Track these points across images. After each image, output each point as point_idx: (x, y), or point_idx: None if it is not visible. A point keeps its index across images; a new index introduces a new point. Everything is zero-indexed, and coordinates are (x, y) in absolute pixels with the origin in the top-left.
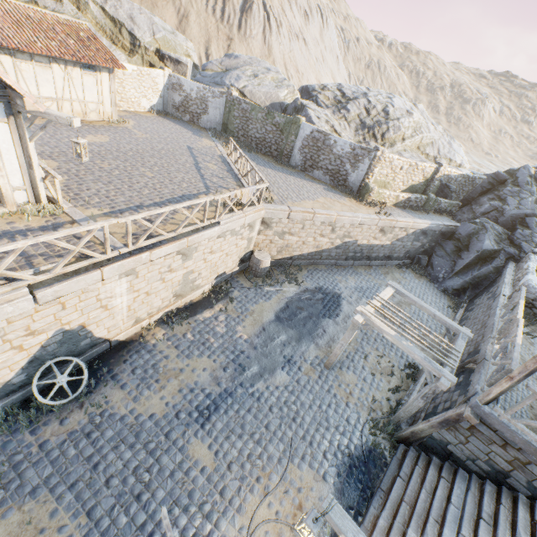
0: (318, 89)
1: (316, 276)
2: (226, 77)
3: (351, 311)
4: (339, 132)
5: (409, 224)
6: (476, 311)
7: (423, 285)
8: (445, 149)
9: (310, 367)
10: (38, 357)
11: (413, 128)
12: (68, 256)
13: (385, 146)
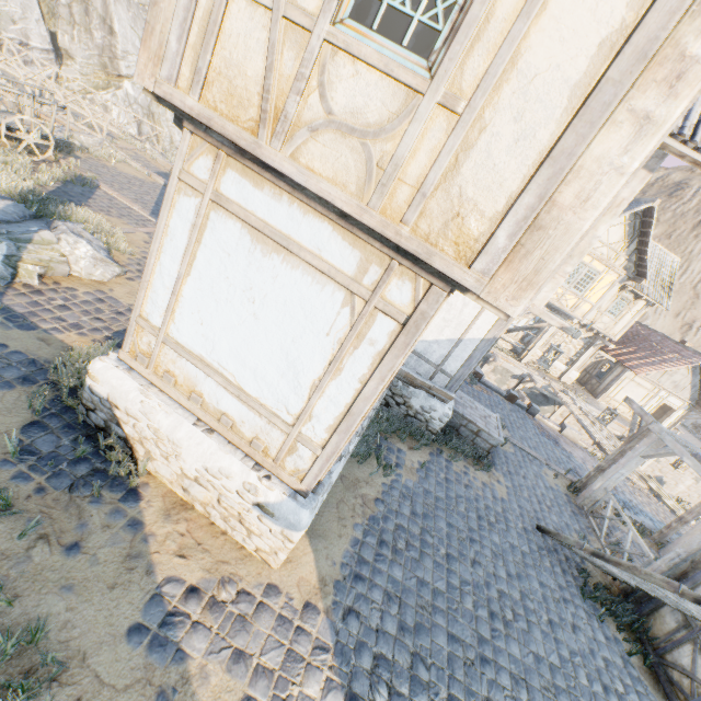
0: None
1: None
2: None
3: None
4: None
5: None
6: None
7: None
8: None
9: None
10: None
11: None
12: None
13: None
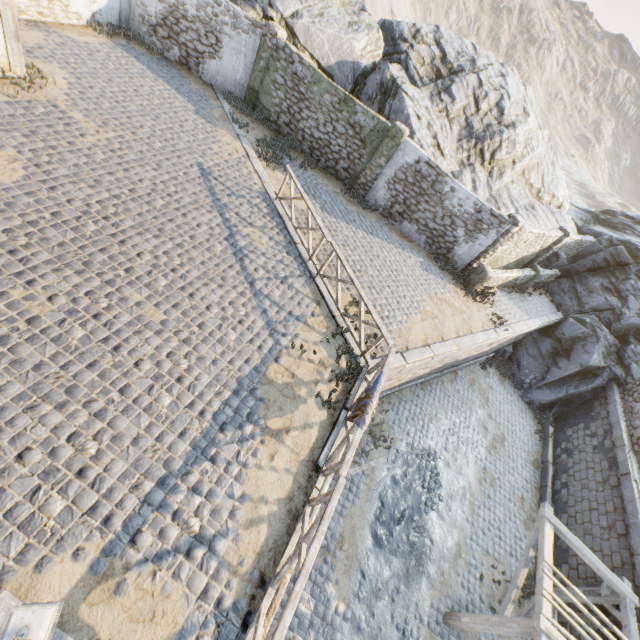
0: (408, 35)
1: (404, 416)
2: None
3: (451, 482)
4: (443, 147)
5: (521, 332)
6: (581, 467)
7: (508, 396)
8: (549, 176)
9: (429, 631)
10: None
11: (524, 141)
12: None
13: (493, 175)
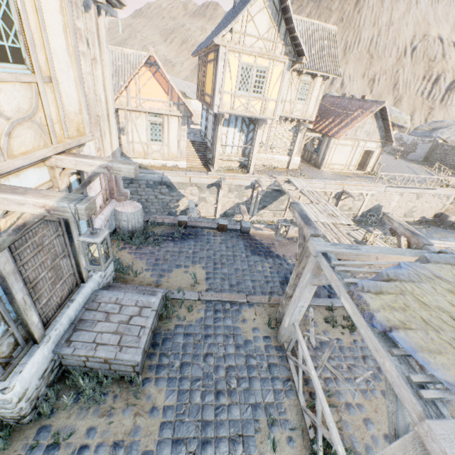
0: None
1: None
2: (433, 133)
3: None
4: None
5: None
6: None
7: None
8: None
9: None
10: (370, 209)
11: None
12: (394, 181)
13: None
